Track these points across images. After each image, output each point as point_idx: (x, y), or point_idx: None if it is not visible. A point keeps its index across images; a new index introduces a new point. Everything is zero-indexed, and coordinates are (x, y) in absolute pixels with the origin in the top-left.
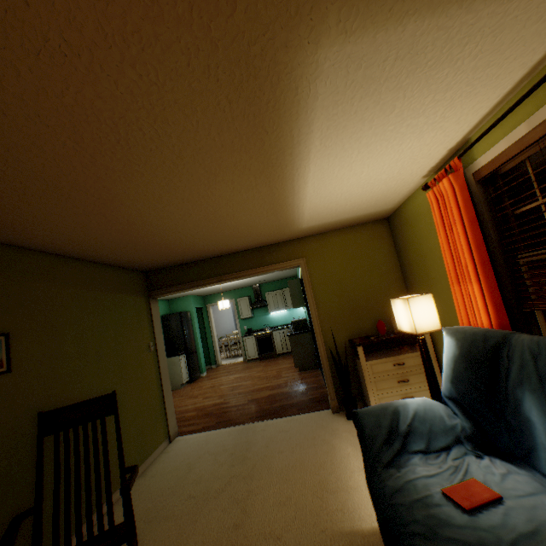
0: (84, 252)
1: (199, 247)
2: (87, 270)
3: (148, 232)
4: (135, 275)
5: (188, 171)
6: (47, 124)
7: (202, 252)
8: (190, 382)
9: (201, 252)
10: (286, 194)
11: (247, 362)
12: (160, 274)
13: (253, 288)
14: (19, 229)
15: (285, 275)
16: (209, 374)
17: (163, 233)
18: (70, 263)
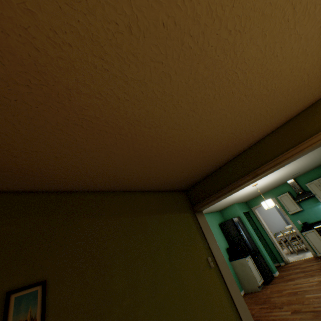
0: (117, 183)
1: (214, 145)
2: (130, 199)
3: (146, 137)
4: (175, 195)
5: None
6: None
7: (221, 151)
8: (265, 283)
9: (221, 152)
10: None
11: (320, 258)
12: (195, 188)
13: (289, 184)
14: (38, 173)
15: None
16: (281, 273)
17: (162, 133)
18: (114, 196)
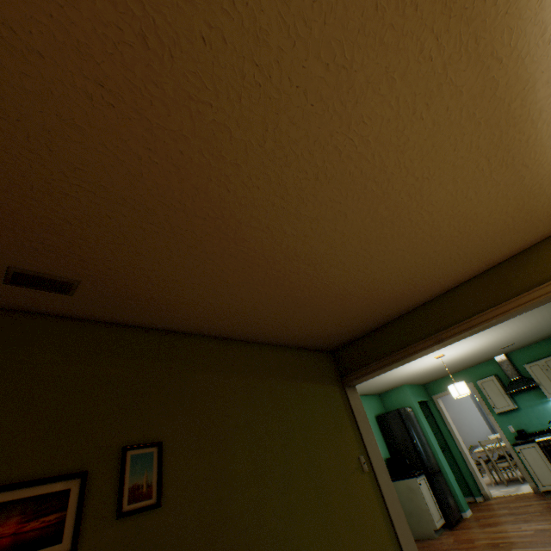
0: (247, 328)
1: (384, 291)
2: (258, 354)
3: (301, 275)
4: (318, 357)
5: (294, 84)
6: (37, 52)
7: (393, 300)
8: (447, 527)
9: (392, 302)
10: (524, 72)
11: (543, 495)
12: (349, 350)
13: (497, 361)
14: (164, 305)
15: (550, 329)
16: (475, 513)
17: (321, 271)
18: (237, 346)
